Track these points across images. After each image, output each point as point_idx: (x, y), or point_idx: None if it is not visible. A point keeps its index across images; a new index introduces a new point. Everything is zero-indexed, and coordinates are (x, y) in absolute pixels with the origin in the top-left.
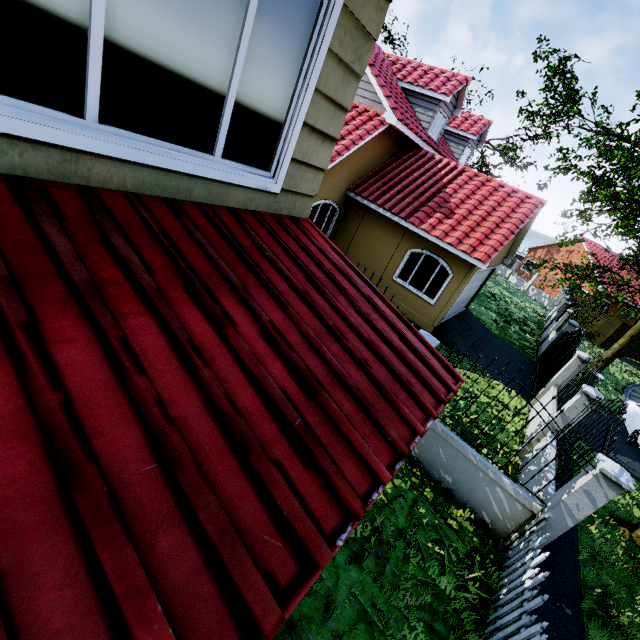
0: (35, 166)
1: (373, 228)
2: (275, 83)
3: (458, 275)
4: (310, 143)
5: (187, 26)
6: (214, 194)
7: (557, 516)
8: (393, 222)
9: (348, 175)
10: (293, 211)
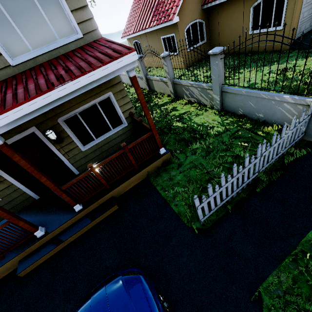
0: (32, 65)
1: (225, 14)
2: (55, 9)
3: None
4: (79, 14)
5: (30, 18)
6: (65, 49)
7: None
8: (234, 0)
9: None
10: (94, 39)
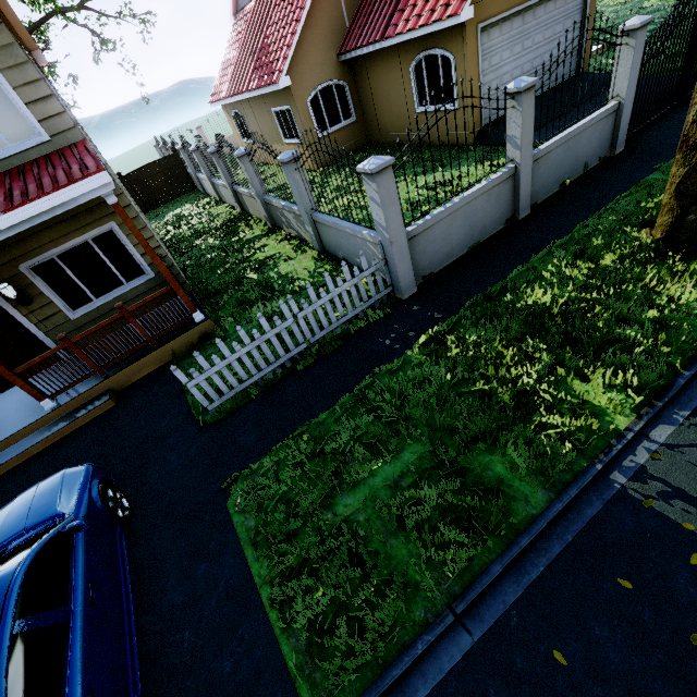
0: None
1: (378, 74)
2: None
3: (457, 52)
4: (40, 108)
5: None
6: (22, 159)
7: (381, 236)
8: (385, 51)
9: (327, 42)
10: (71, 141)
